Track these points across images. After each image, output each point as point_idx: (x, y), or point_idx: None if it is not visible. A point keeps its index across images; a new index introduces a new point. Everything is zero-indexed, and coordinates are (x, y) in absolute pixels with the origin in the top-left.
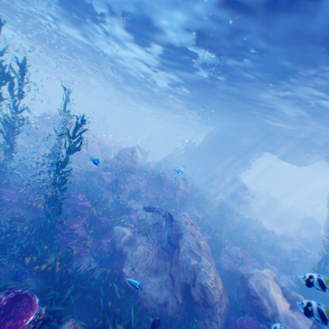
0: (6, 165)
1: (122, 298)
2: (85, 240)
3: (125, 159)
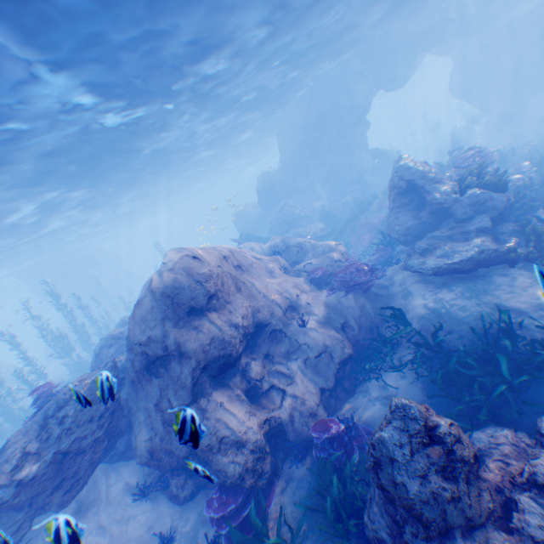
0: None
1: None
2: None
3: (437, 173)
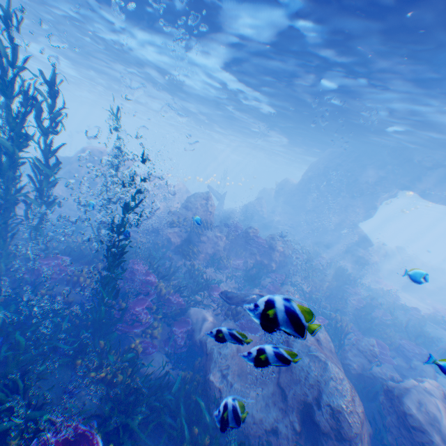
0: (43, 229)
1: (212, 422)
2: (152, 329)
3: (197, 209)
